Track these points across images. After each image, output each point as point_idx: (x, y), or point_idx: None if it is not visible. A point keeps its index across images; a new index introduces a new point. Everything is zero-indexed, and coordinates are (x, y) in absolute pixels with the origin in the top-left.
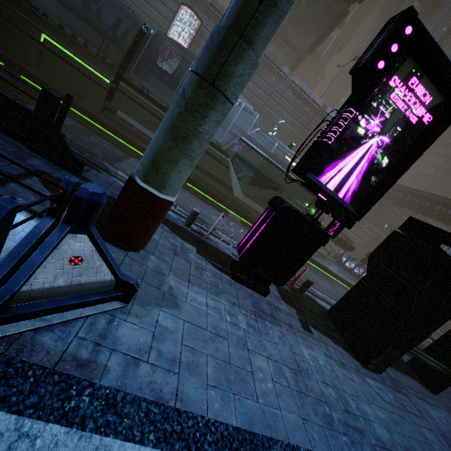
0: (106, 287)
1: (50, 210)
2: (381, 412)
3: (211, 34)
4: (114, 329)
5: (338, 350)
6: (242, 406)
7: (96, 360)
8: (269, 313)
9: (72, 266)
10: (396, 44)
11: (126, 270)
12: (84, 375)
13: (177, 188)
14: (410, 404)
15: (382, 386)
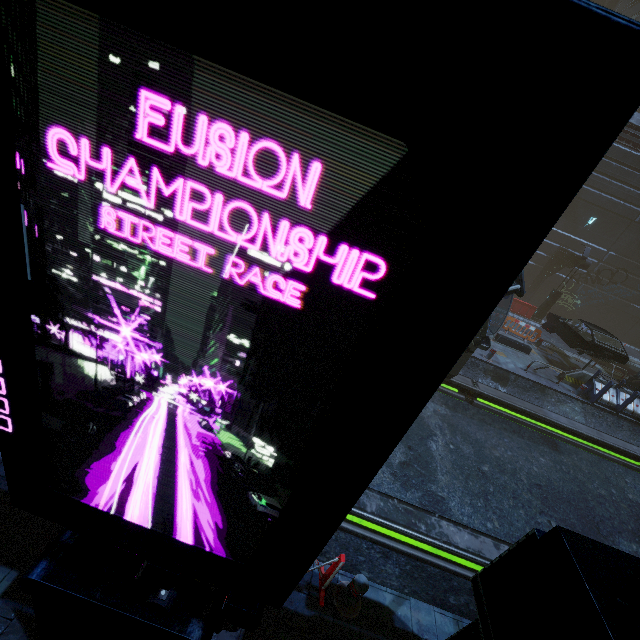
0: None
1: None
2: None
3: None
4: None
5: None
6: None
7: None
8: None
9: None
10: None
11: None
12: None
13: None
14: None
15: None
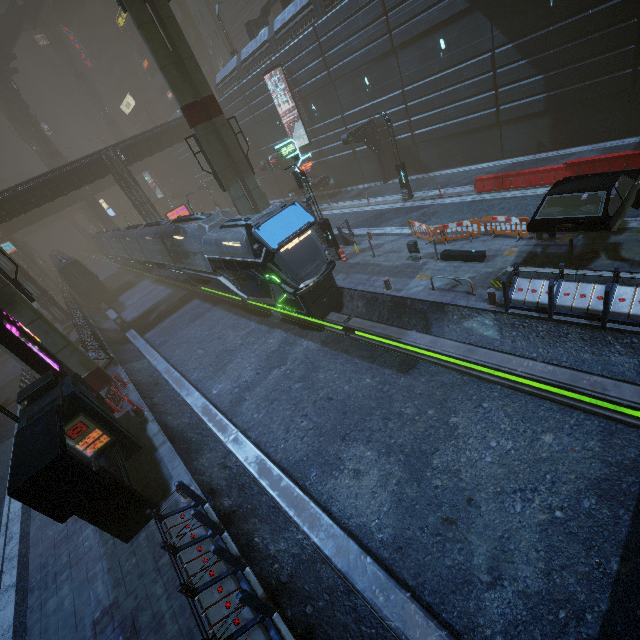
0: None
1: None
2: None
3: None
4: None
5: None
6: None
7: None
8: None
9: None
10: None
11: None
12: None
13: None
14: None
15: None
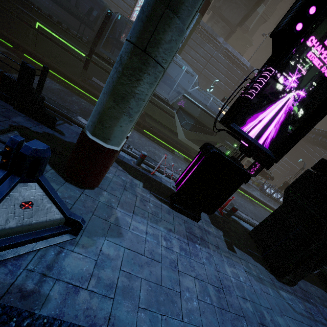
0: (57, 224)
1: (1, 164)
2: (292, 323)
3: (142, 6)
4: (61, 260)
5: (257, 266)
6: (167, 326)
7: (39, 290)
8: (199, 237)
9: (23, 210)
10: (314, 7)
11: (80, 206)
12: (26, 306)
13: (121, 139)
14: (318, 313)
15: (294, 297)
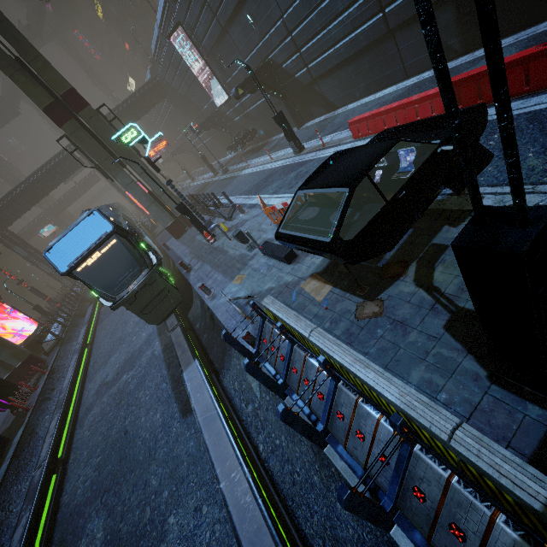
0: None
1: None
2: None
3: None
4: None
5: None
6: None
7: None
8: (5, 422)
9: None
10: None
11: None
12: None
13: None
14: None
15: None
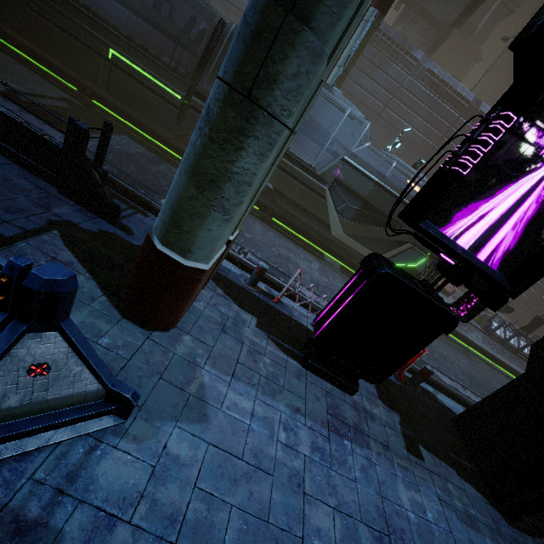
0: (91, 399)
1: None
2: None
3: (244, 14)
4: (93, 463)
5: (465, 490)
6: None
7: (48, 521)
8: (353, 425)
9: (32, 378)
10: None
11: (141, 362)
12: None
13: (210, 251)
14: None
15: None
